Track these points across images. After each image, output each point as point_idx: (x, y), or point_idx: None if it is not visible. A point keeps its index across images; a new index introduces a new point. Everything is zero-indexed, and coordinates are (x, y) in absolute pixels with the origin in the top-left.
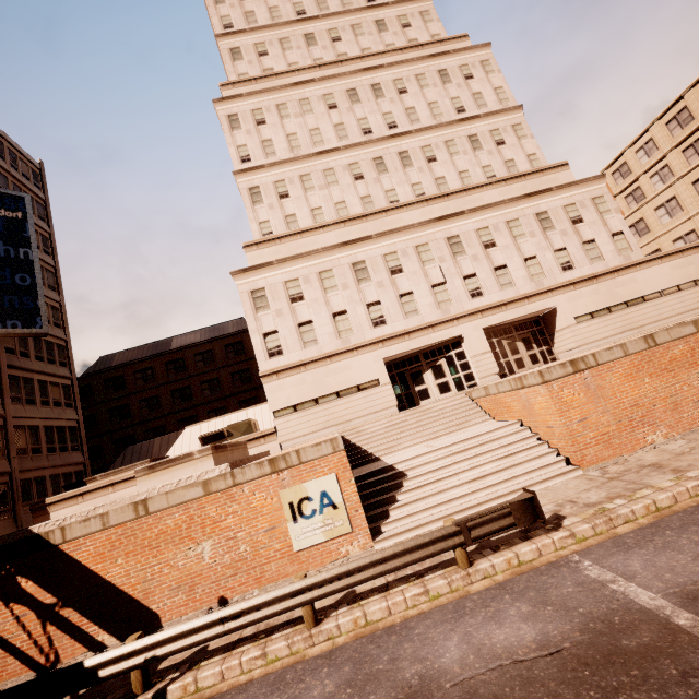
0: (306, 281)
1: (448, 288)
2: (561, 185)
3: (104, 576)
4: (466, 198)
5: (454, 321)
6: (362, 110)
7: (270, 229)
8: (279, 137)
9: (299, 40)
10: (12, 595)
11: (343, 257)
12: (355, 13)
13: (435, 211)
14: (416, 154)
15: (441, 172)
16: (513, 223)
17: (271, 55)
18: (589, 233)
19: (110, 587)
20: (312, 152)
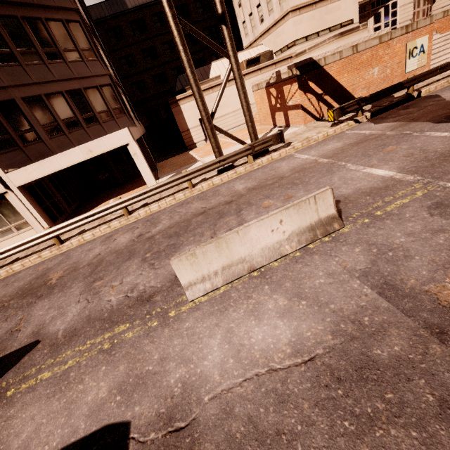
0: None
1: None
2: None
3: (339, 82)
4: None
5: None
6: None
7: None
8: None
9: None
10: (306, 90)
11: None
12: None
13: None
14: None
15: None
16: None
17: None
18: None
19: (341, 87)
20: None
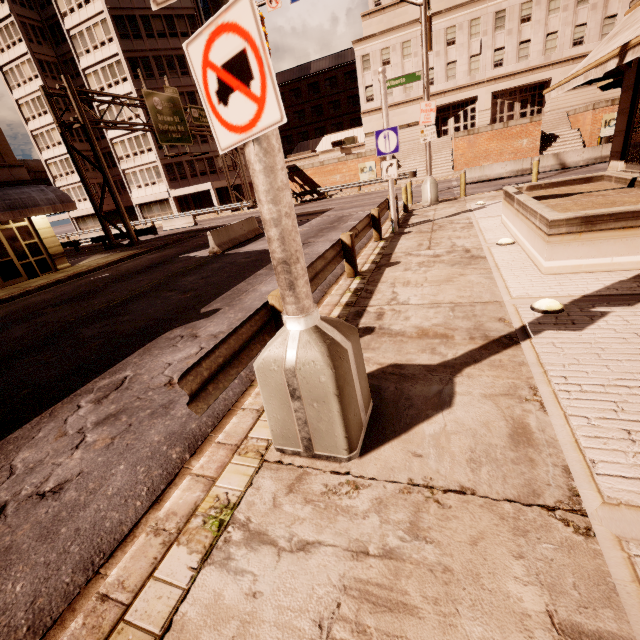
0: (393, 49)
1: (480, 59)
2: None
3: (313, 180)
4: None
5: (475, 86)
6: None
7: None
8: None
9: None
10: (293, 181)
11: (419, 30)
12: None
13: None
14: None
15: None
16: None
17: None
18: (615, 7)
19: (315, 183)
20: None
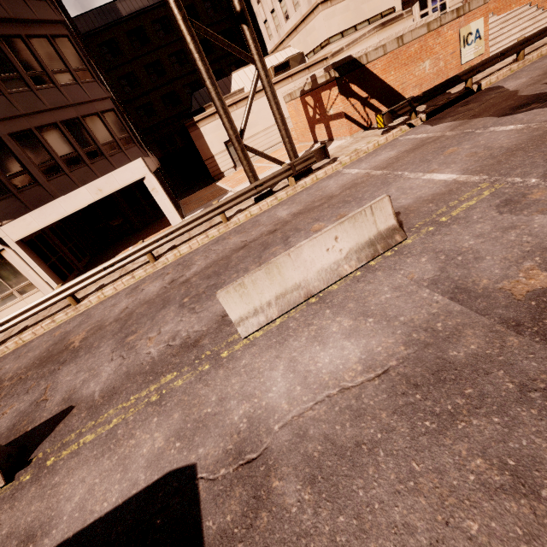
0: None
1: None
2: None
3: (386, 82)
4: None
5: None
6: None
7: None
8: None
9: None
10: (349, 94)
11: None
12: None
13: None
14: None
15: None
16: None
17: None
18: None
19: (389, 87)
20: None
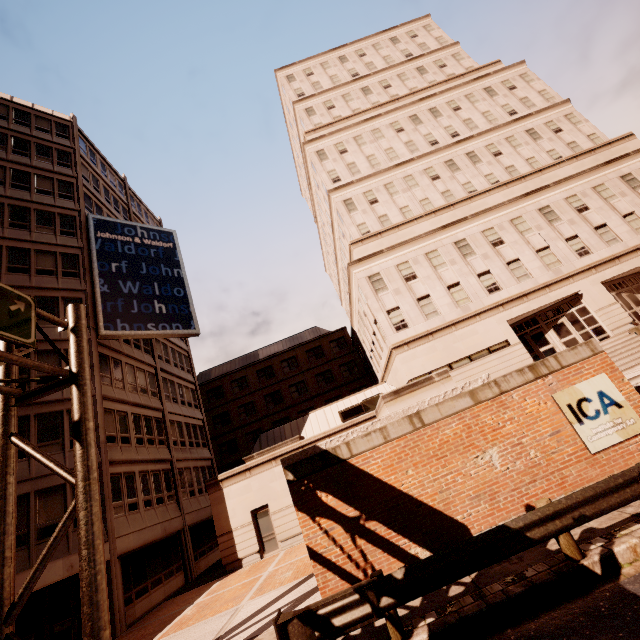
0: (415, 262)
1: (553, 251)
2: (638, 149)
3: (398, 487)
4: (542, 177)
5: (569, 279)
6: (425, 129)
7: (367, 229)
8: (360, 159)
9: (358, 93)
10: (316, 510)
11: (444, 238)
12: (398, 66)
13: (515, 191)
14: (482, 152)
15: (509, 162)
16: (600, 188)
17: (337, 107)
18: None
19: (408, 498)
20: (390, 166)
